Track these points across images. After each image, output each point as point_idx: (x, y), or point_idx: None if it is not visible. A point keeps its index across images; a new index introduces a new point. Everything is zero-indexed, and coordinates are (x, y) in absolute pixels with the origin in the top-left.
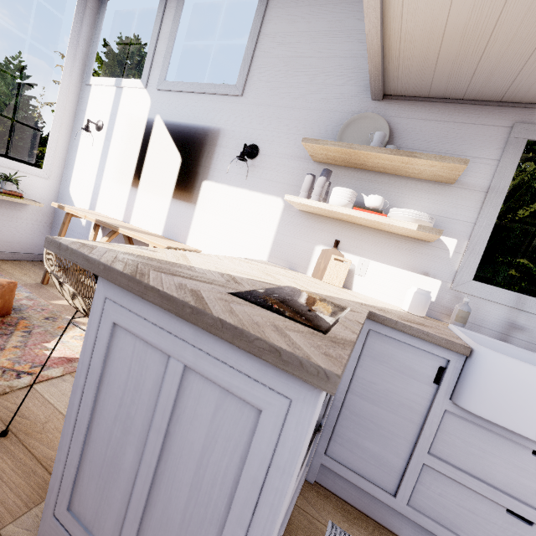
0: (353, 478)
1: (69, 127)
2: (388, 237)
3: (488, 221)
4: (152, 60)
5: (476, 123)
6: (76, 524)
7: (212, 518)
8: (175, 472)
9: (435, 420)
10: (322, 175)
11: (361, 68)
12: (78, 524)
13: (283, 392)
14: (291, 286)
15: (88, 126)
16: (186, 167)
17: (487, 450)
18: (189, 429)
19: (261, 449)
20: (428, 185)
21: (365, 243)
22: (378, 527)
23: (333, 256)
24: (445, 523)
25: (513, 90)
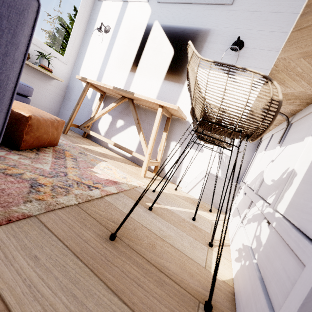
0: None
1: (83, 30)
2: None
3: None
4: None
5: None
6: None
7: None
8: None
9: None
10: None
11: None
12: None
13: None
14: None
15: (101, 27)
16: (177, 57)
17: None
18: None
19: None
20: None
21: None
22: None
23: None
24: None
25: None
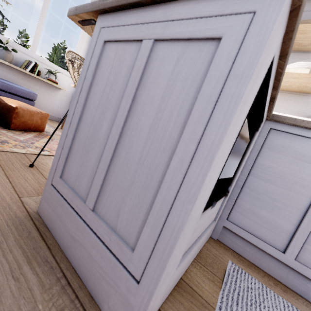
0: (248, 237)
1: (84, 51)
2: (279, 93)
3: None
4: None
5: None
6: (64, 185)
7: (165, 148)
8: (137, 124)
9: None
10: None
11: None
12: (65, 185)
13: (246, 9)
14: None
15: None
16: None
17: None
18: (152, 87)
19: (219, 68)
20: None
21: None
22: (267, 275)
23: None
24: None
25: None
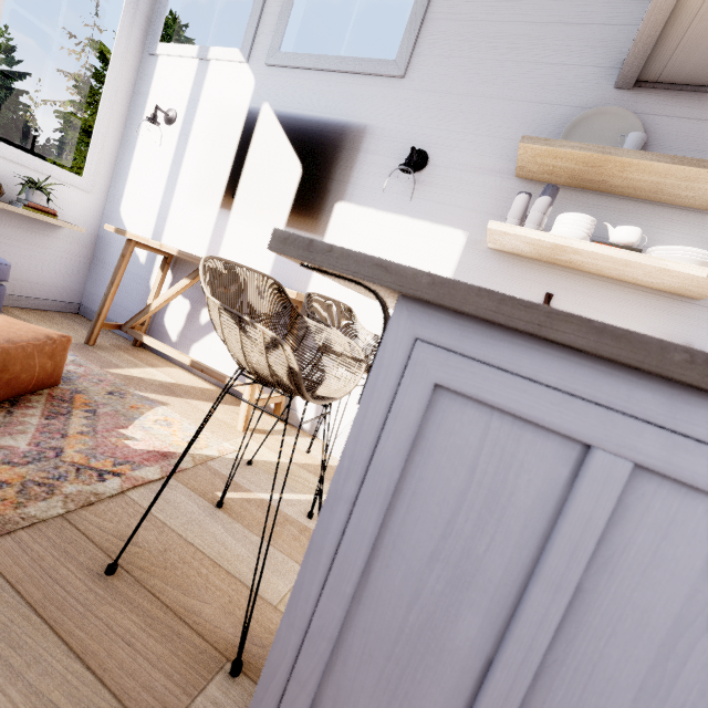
0: None
1: (122, 118)
2: (630, 291)
3: None
4: (258, 20)
5: None
6: None
7: None
8: (595, 663)
9: None
10: (546, 194)
11: (599, 40)
12: None
13: None
14: None
15: (155, 114)
16: (309, 181)
17: None
18: (638, 584)
19: None
20: (699, 216)
21: (593, 298)
22: None
23: None
24: None
25: None
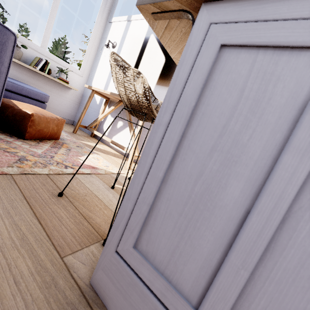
0: None
1: (96, 48)
2: None
3: None
4: None
5: None
6: (144, 263)
7: None
8: None
9: None
10: None
11: None
12: (146, 263)
13: None
14: None
15: (108, 44)
16: (168, 64)
17: None
18: None
19: None
20: None
21: None
22: None
23: None
24: None
25: None
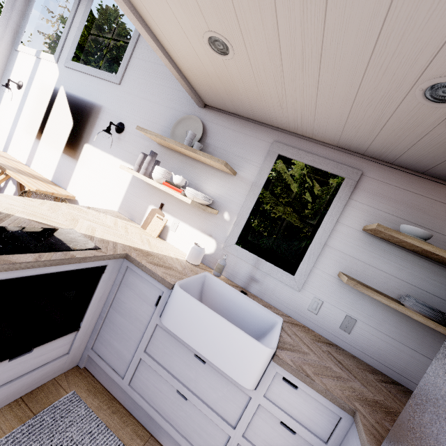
0: (103, 366)
1: None
2: (193, 206)
3: (249, 205)
4: (64, 42)
5: (254, 136)
6: None
7: None
8: None
9: (151, 330)
10: (149, 155)
11: None
12: None
13: None
14: (71, 229)
15: (8, 84)
16: (75, 130)
17: (173, 351)
18: None
19: None
20: (221, 174)
21: (179, 208)
22: (112, 399)
23: (157, 215)
24: (146, 397)
25: (269, 119)
